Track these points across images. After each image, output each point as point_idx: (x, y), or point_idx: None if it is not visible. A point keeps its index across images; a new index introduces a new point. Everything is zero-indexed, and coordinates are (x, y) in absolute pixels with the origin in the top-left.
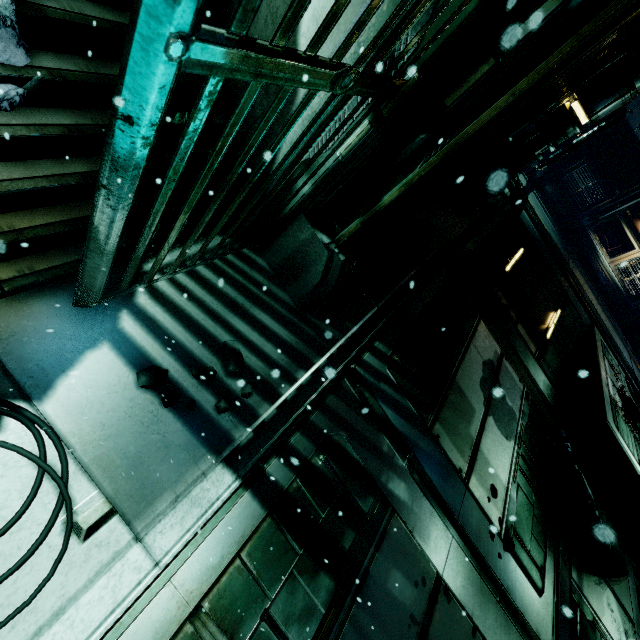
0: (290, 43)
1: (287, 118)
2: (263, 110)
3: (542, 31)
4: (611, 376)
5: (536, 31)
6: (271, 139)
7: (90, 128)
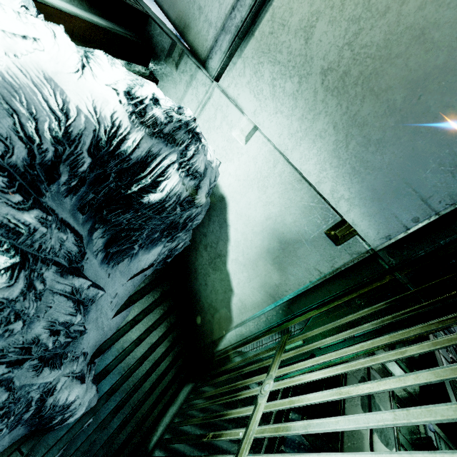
0: (226, 304)
1: (226, 330)
2: (210, 322)
3: (366, 336)
4: (443, 352)
5: (362, 335)
6: (216, 335)
7: (124, 399)
